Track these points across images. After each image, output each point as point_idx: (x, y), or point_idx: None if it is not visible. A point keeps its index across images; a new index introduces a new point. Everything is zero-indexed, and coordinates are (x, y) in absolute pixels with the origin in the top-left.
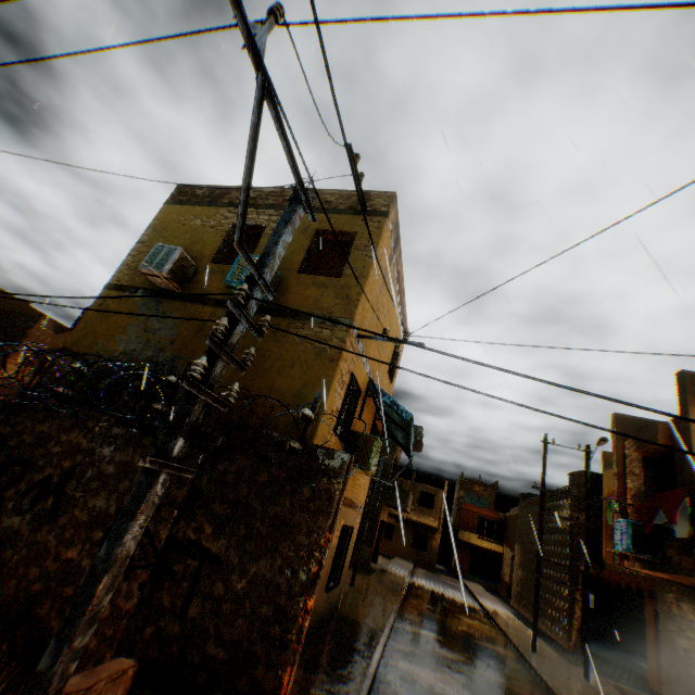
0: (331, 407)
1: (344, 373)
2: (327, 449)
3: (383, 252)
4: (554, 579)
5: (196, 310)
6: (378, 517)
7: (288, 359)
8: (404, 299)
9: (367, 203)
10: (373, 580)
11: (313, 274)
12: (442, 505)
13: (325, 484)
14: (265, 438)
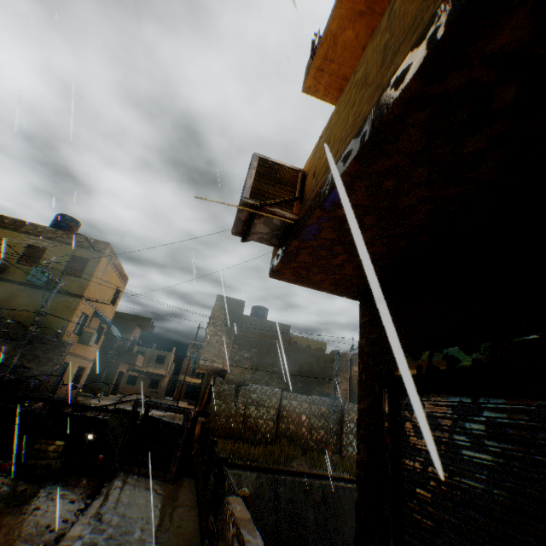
0: (73, 325)
1: (80, 313)
2: (66, 340)
3: (103, 266)
4: (189, 383)
5: (11, 286)
6: (118, 369)
7: (56, 309)
8: (123, 270)
9: (97, 246)
10: (106, 398)
11: (69, 275)
12: (170, 361)
13: (65, 349)
14: (46, 338)
